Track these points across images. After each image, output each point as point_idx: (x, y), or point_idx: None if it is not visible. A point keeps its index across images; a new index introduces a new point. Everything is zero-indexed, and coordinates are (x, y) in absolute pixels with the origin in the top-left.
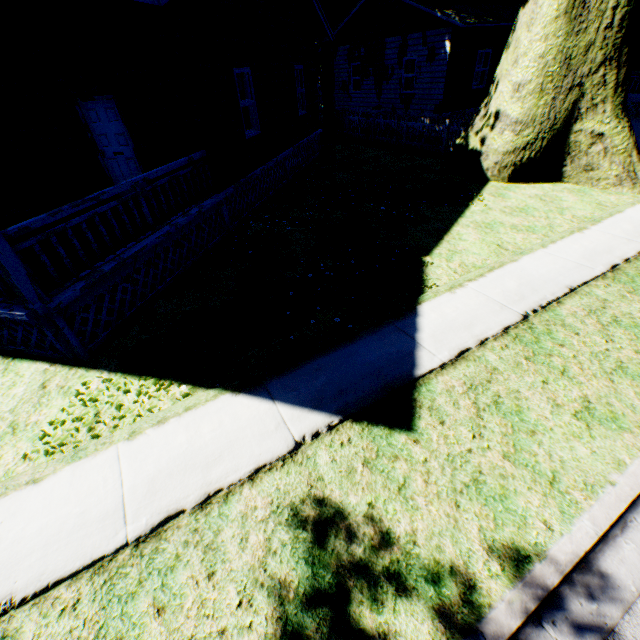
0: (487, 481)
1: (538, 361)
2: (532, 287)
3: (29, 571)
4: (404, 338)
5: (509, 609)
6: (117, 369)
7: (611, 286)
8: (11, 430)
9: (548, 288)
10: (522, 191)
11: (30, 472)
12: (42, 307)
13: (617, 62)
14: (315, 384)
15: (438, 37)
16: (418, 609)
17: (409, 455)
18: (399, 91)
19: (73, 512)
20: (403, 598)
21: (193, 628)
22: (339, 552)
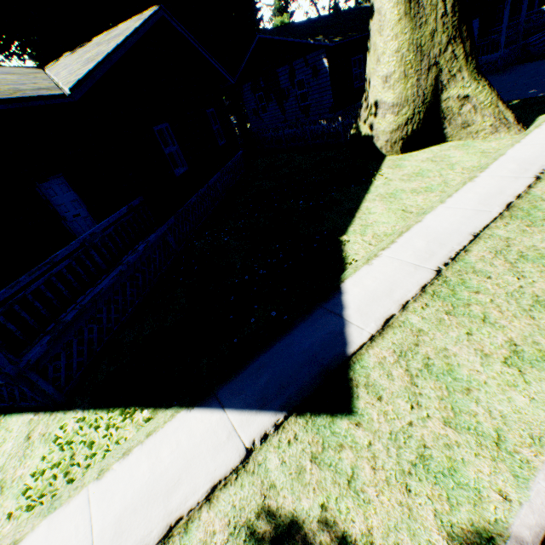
0: (433, 455)
1: (458, 313)
2: (439, 242)
3: None
4: (333, 318)
5: None
6: (89, 406)
7: (510, 224)
8: None
9: (454, 239)
10: (415, 158)
11: (11, 533)
12: (13, 368)
13: (460, 38)
14: (259, 383)
15: (316, 58)
16: None
17: (353, 441)
18: (298, 105)
19: None
20: None
21: None
22: None
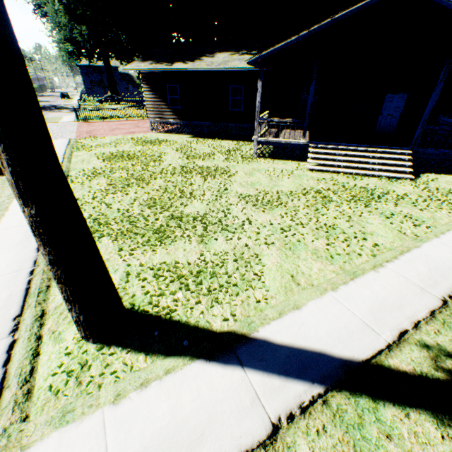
0: None
1: None
2: None
3: None
4: None
5: None
6: None
7: None
8: None
9: None
10: None
11: None
12: None
13: None
14: None
15: None
16: None
17: None
18: None
19: None
20: None
21: None
22: None
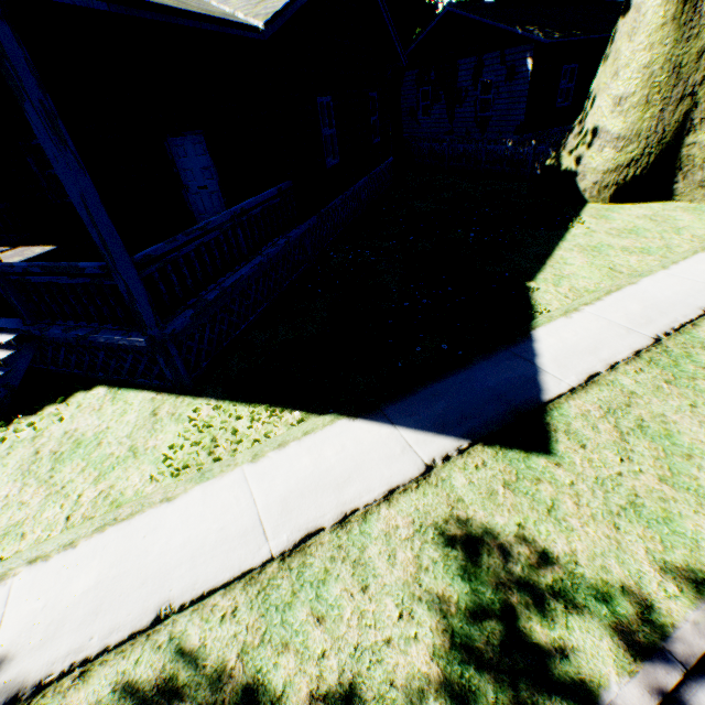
0: (645, 504)
1: (681, 384)
2: (659, 310)
3: (181, 580)
4: (523, 363)
5: (695, 629)
6: (224, 397)
7: None
8: (132, 454)
9: (678, 310)
10: (627, 212)
11: (162, 491)
12: (159, 333)
13: None
14: (435, 409)
15: (518, 55)
16: (593, 626)
17: (552, 478)
18: (474, 114)
19: (212, 528)
20: (574, 615)
21: (357, 637)
22: (495, 570)
